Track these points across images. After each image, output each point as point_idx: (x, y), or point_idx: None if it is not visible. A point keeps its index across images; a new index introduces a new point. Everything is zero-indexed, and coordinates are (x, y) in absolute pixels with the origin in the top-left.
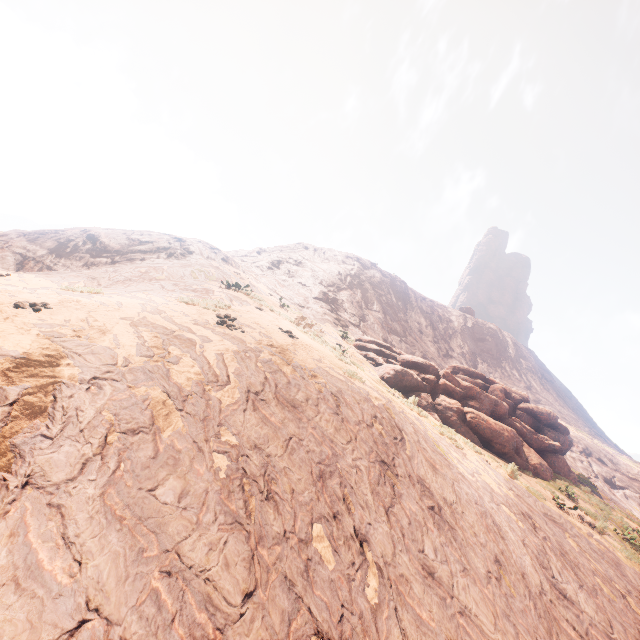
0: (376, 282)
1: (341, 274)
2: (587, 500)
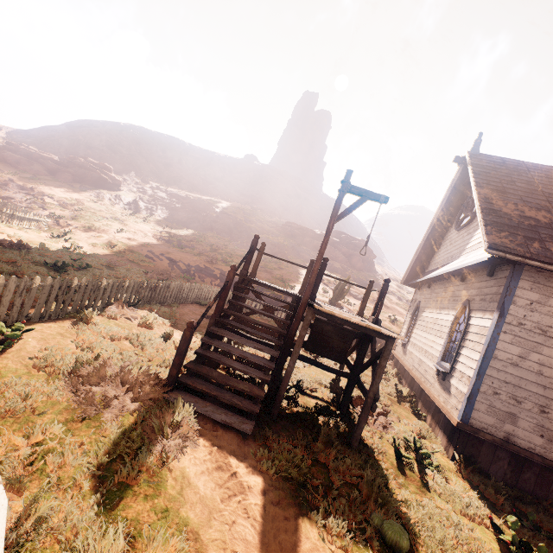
0: (118, 134)
1: (83, 130)
2: (43, 178)
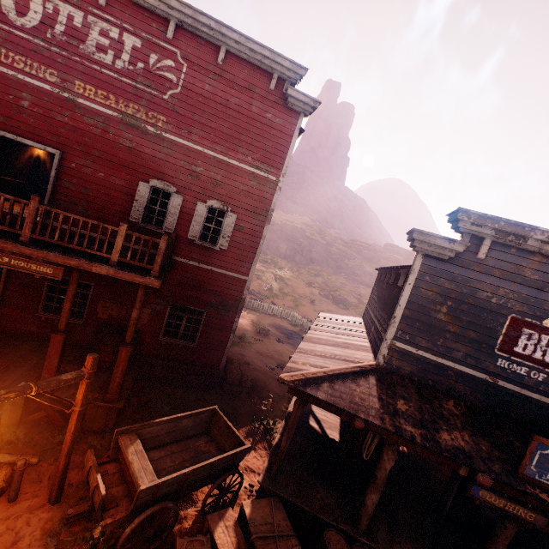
0: None
1: None
2: None
